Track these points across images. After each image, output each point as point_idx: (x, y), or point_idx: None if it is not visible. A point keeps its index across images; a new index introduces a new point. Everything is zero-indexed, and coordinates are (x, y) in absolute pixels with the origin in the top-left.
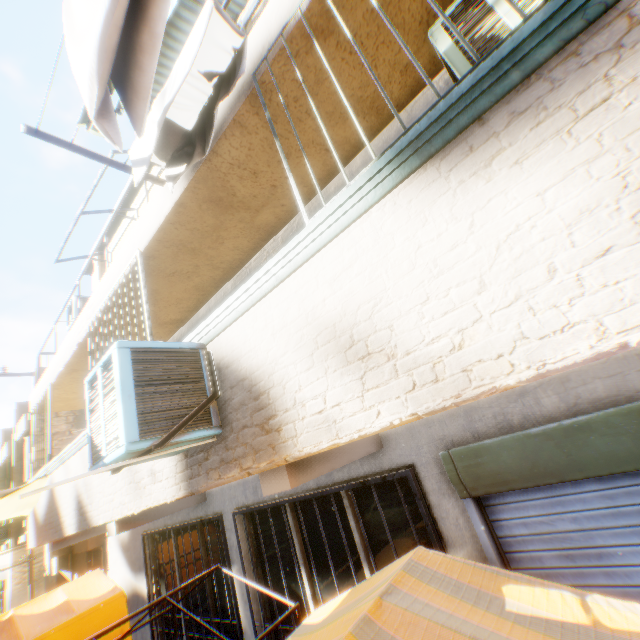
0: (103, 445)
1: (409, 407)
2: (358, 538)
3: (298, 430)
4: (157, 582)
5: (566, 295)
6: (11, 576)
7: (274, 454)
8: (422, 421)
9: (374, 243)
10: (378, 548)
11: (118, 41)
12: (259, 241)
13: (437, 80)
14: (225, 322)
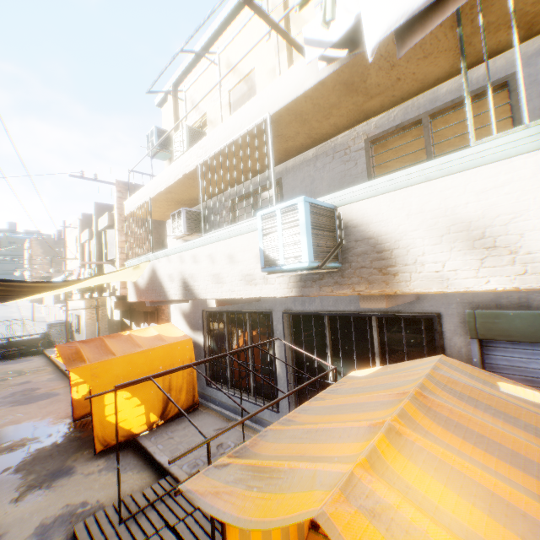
0: (280, 258)
1: (514, 283)
2: (377, 345)
3: (413, 278)
4: (209, 339)
5: None
6: (84, 314)
7: (386, 287)
8: None
9: (531, 176)
10: (389, 353)
11: None
12: (354, 122)
13: None
14: (362, 196)
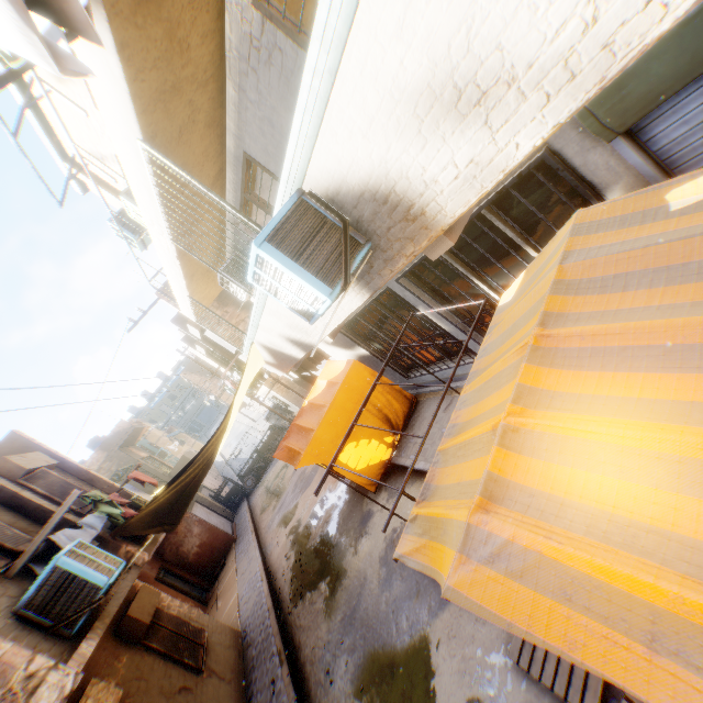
0: (308, 308)
1: (548, 123)
2: (512, 234)
3: (442, 204)
4: (369, 345)
5: None
6: (275, 393)
7: (429, 232)
8: None
9: None
10: (532, 230)
11: None
12: None
13: None
14: (305, 157)
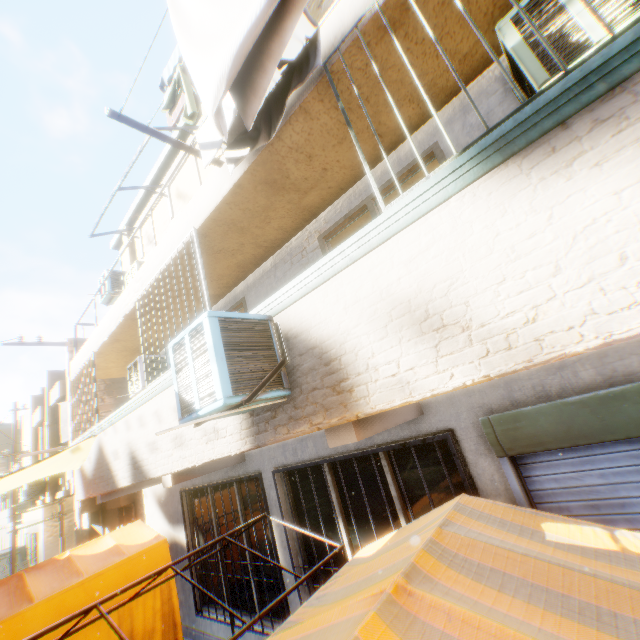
0: (195, 400)
1: (482, 370)
2: (395, 493)
3: (371, 391)
4: (194, 533)
5: (634, 279)
6: (43, 529)
7: (346, 411)
8: (462, 391)
9: (452, 230)
10: (413, 502)
11: (251, 49)
12: (302, 221)
13: (492, 69)
14: (294, 297)
